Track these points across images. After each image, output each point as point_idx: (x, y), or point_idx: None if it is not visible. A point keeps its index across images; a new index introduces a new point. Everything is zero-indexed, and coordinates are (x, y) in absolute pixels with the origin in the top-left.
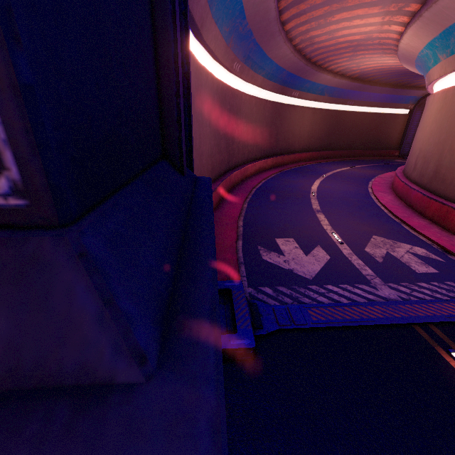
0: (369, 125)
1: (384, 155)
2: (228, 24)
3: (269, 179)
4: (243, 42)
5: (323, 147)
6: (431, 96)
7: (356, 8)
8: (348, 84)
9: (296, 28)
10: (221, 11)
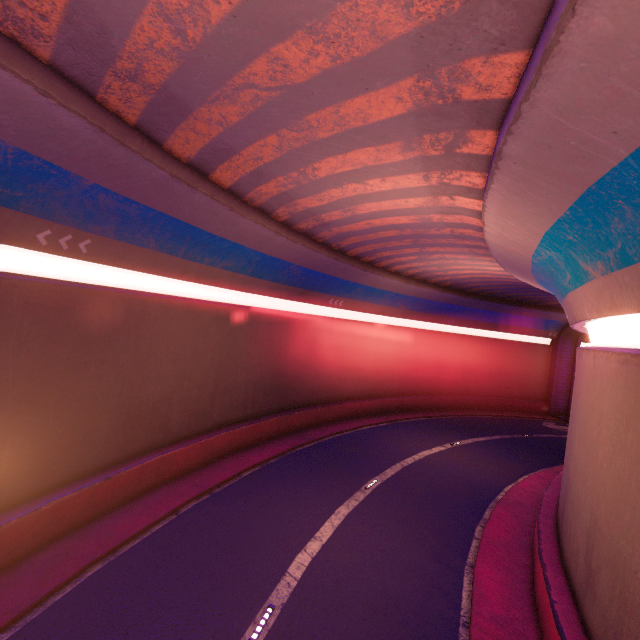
0: (487, 357)
1: (522, 408)
2: None
3: (219, 493)
4: (46, 186)
5: (408, 389)
6: (588, 354)
7: (348, 147)
8: (436, 294)
9: (250, 185)
10: None
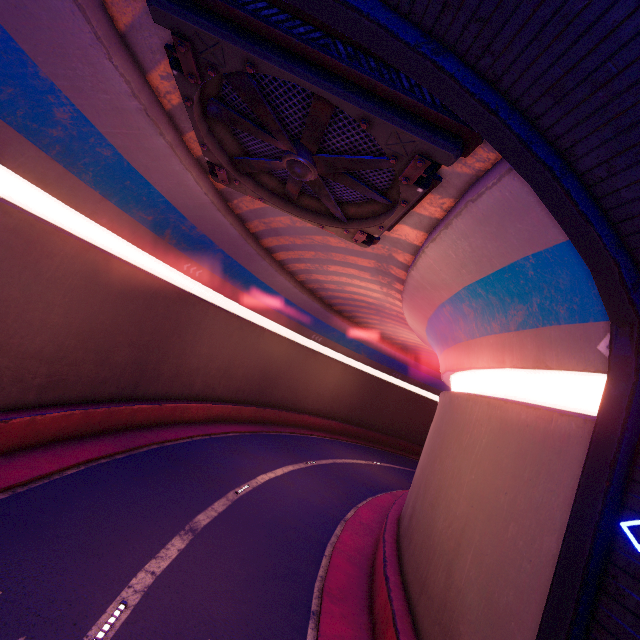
0: (420, 411)
1: None
2: (149, 212)
3: (215, 438)
4: (201, 246)
5: (353, 419)
6: None
7: (347, 266)
8: (390, 351)
9: (291, 262)
10: (116, 188)
